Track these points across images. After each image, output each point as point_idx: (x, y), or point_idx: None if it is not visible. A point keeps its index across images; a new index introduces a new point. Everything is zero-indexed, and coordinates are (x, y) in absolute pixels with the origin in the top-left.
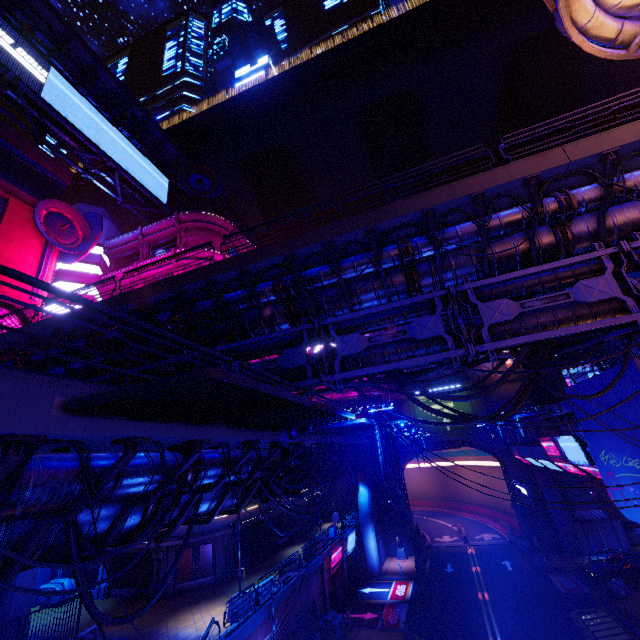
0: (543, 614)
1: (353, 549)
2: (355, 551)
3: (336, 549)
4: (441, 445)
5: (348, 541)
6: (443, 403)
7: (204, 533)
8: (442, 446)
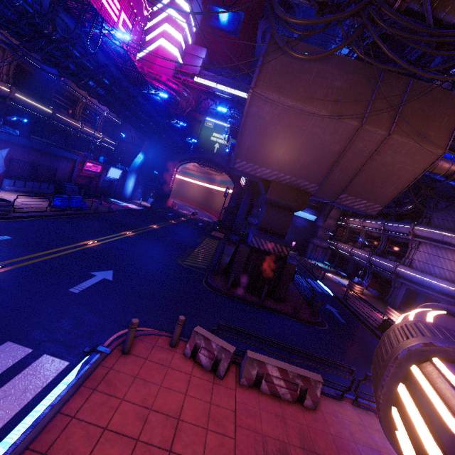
0: (191, 232)
1: (117, 181)
2: (118, 183)
3: (95, 163)
4: (207, 162)
5: (111, 170)
6: (221, 135)
7: None
8: (208, 162)
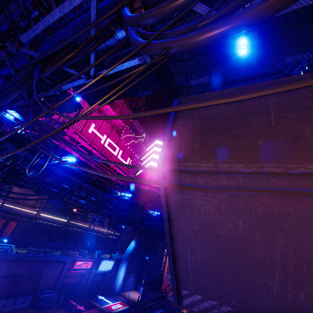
0: None
1: (110, 272)
2: (110, 274)
3: (85, 260)
4: None
5: (103, 263)
6: None
7: (12, 214)
8: None
